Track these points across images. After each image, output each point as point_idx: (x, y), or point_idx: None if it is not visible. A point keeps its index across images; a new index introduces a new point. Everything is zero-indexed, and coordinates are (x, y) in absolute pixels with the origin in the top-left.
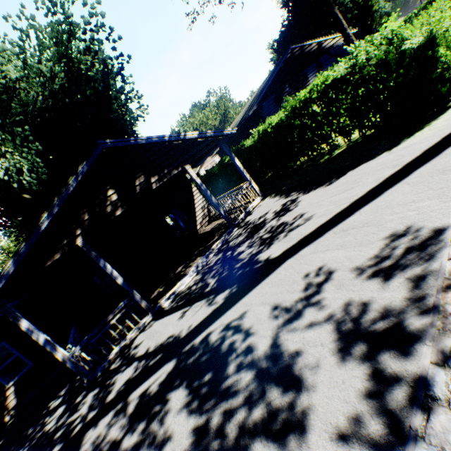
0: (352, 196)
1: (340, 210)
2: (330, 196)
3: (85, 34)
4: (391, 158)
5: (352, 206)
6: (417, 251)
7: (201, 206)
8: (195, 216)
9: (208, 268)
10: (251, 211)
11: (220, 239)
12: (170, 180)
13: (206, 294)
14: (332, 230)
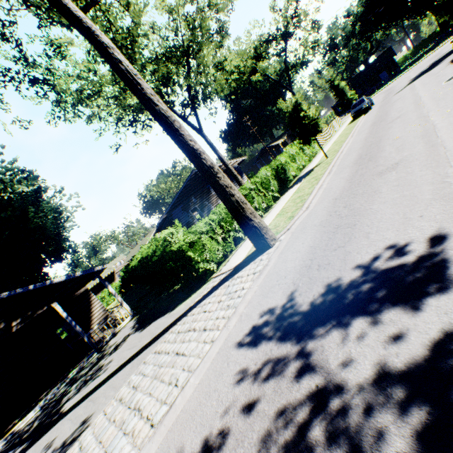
0: (125, 358)
1: (112, 371)
2: (128, 348)
3: (2, 180)
4: (161, 324)
5: (116, 370)
6: (70, 443)
7: (99, 313)
8: (91, 324)
9: (50, 403)
10: (120, 330)
11: (80, 365)
12: (44, 311)
13: (20, 442)
14: (92, 395)
